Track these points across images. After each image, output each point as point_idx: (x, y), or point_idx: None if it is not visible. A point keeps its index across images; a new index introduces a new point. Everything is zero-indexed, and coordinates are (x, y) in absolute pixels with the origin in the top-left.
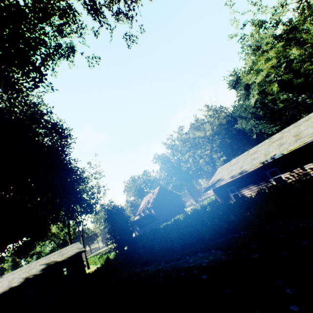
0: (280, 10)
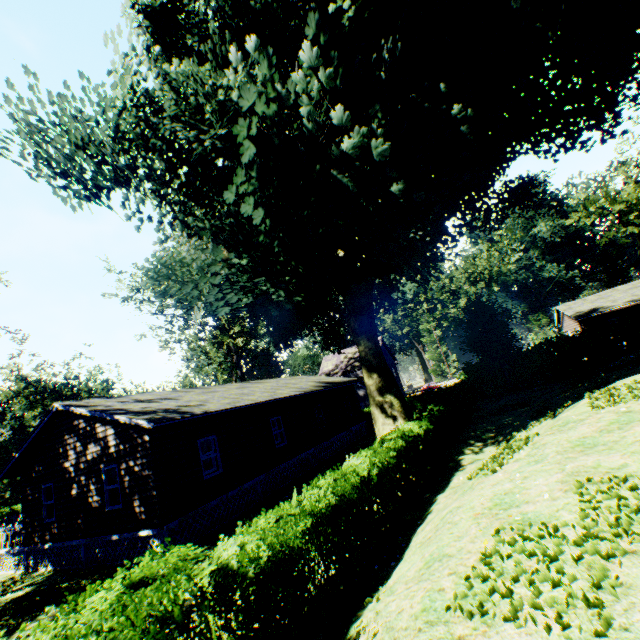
0: None
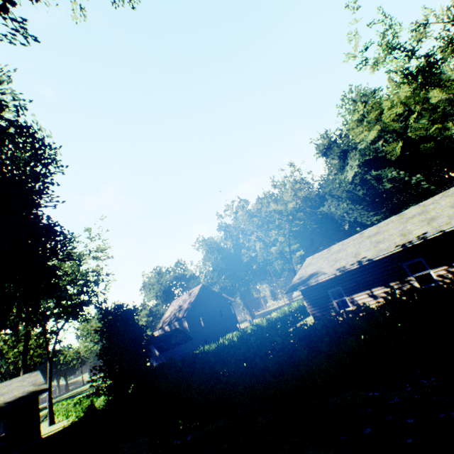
0: (421, 32)
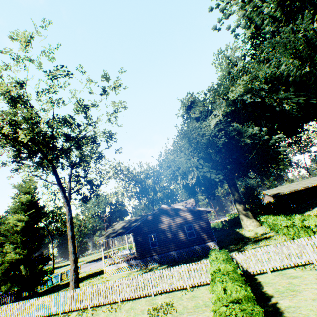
0: None
